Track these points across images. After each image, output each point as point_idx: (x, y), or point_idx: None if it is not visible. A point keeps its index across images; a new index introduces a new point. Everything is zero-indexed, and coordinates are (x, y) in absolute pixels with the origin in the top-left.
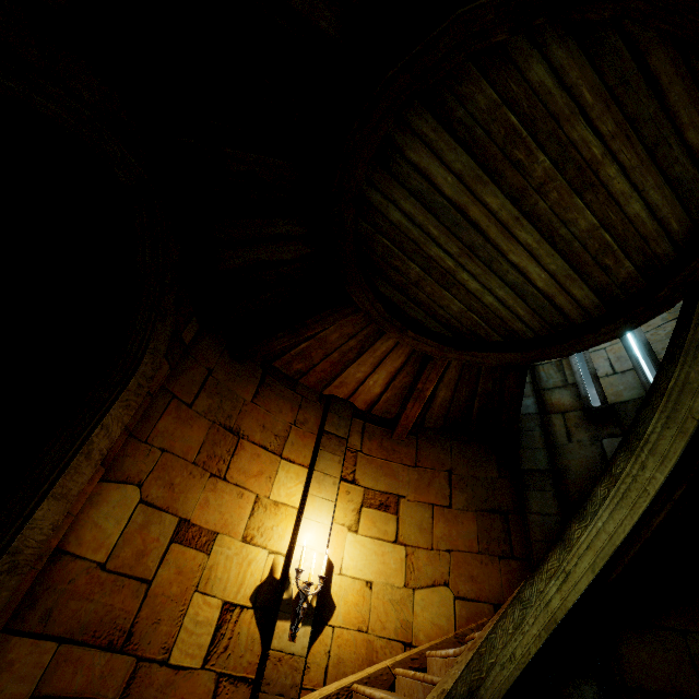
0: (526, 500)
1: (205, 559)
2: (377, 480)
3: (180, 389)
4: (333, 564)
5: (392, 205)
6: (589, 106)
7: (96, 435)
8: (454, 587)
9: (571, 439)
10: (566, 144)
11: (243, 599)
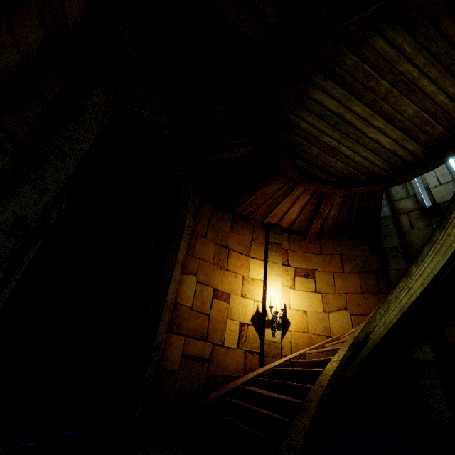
0: (387, 264)
1: (228, 305)
2: (300, 263)
3: (199, 230)
4: (285, 304)
5: (302, 120)
6: (409, 53)
7: (179, 254)
8: (350, 310)
9: (413, 227)
10: (397, 74)
11: (247, 321)
